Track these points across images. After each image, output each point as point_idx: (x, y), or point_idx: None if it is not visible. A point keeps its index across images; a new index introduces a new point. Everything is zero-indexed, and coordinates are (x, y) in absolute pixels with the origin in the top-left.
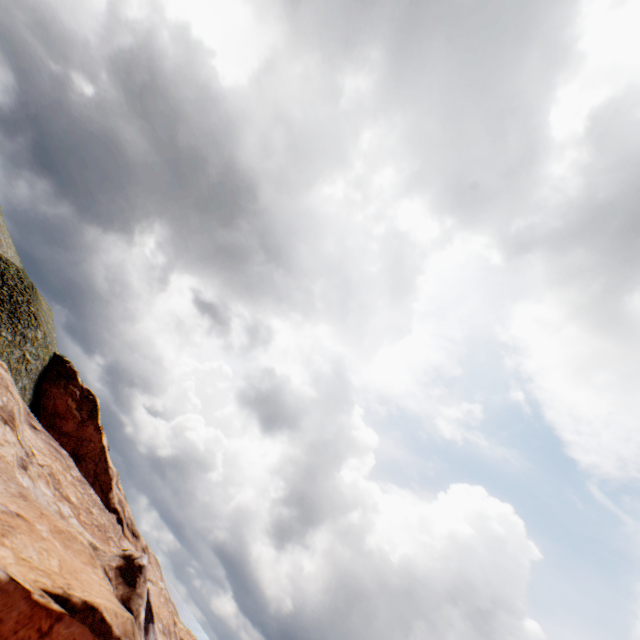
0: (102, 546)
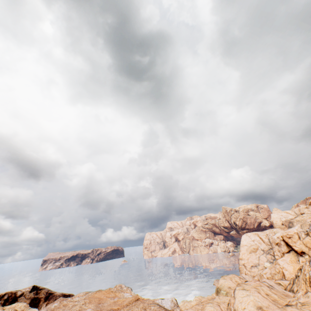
0: None
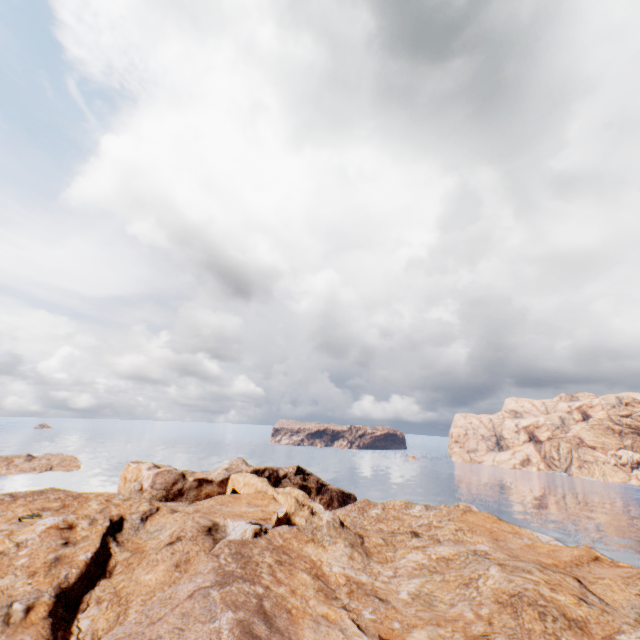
0: (301, 549)
